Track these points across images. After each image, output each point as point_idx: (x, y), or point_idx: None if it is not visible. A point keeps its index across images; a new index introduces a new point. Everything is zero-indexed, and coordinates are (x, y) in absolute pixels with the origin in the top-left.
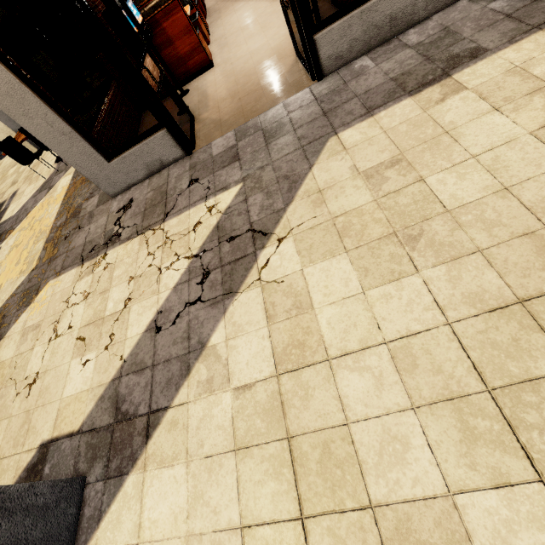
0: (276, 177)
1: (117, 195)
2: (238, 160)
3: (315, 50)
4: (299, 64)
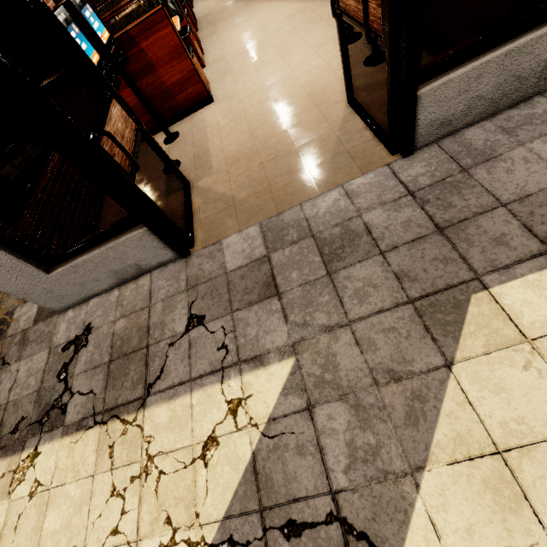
0: (368, 367)
1: (66, 308)
2: (277, 295)
3: (414, 113)
4: (356, 118)
